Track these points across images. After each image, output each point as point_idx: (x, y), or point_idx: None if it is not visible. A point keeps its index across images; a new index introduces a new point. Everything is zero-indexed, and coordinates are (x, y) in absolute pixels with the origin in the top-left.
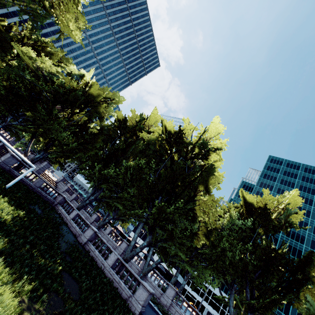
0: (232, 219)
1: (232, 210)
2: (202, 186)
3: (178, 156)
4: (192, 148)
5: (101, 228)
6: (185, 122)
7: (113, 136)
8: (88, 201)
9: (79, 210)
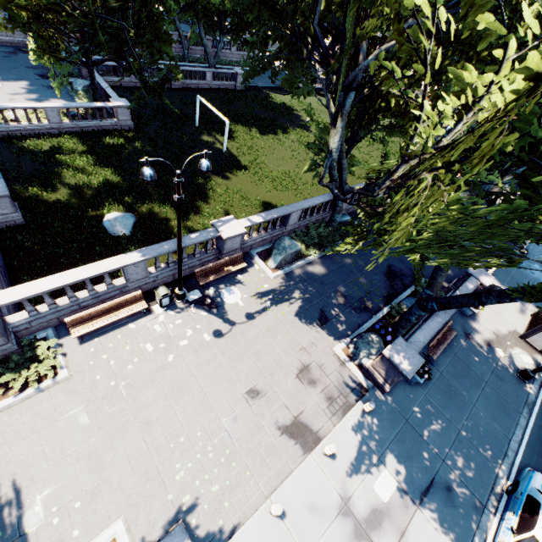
0: None
1: None
2: None
3: None
4: None
5: None
6: None
7: None
8: None
9: None
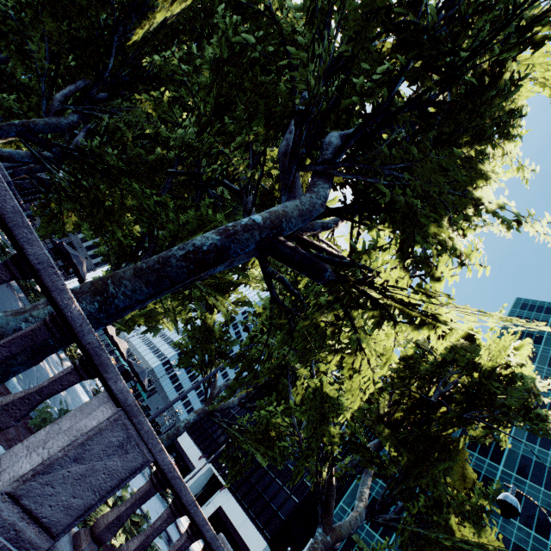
0: None
1: None
2: None
3: None
4: None
5: None
6: None
7: None
8: None
9: None
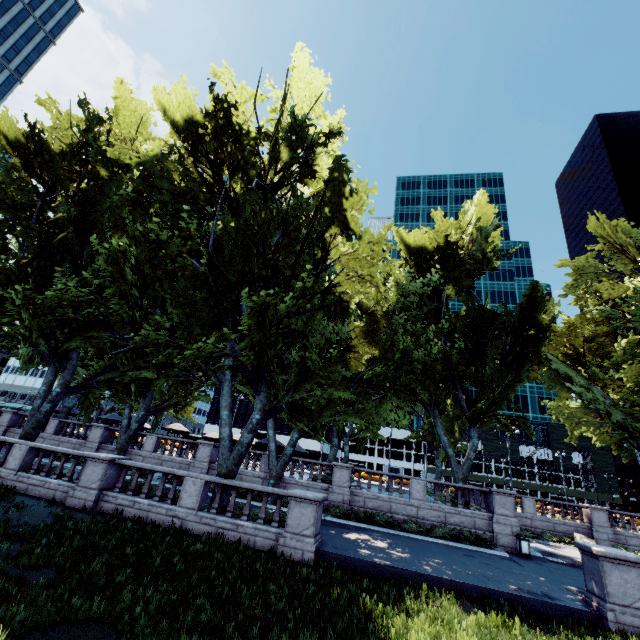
0: (402, 289)
1: (397, 271)
2: (334, 228)
3: (245, 184)
4: (272, 148)
5: (130, 449)
6: (225, 86)
7: (24, 202)
8: (46, 404)
9: (33, 439)
